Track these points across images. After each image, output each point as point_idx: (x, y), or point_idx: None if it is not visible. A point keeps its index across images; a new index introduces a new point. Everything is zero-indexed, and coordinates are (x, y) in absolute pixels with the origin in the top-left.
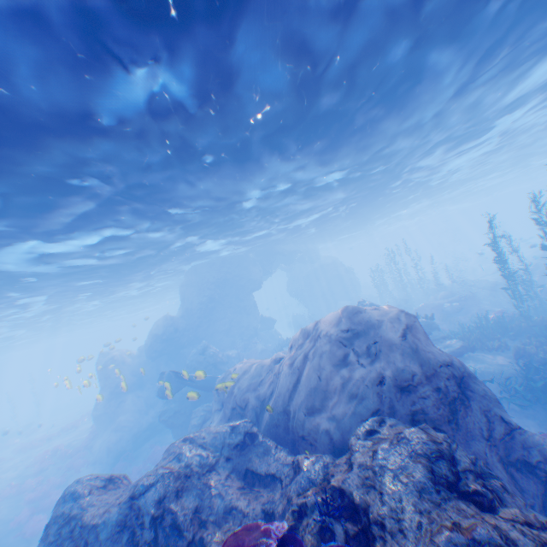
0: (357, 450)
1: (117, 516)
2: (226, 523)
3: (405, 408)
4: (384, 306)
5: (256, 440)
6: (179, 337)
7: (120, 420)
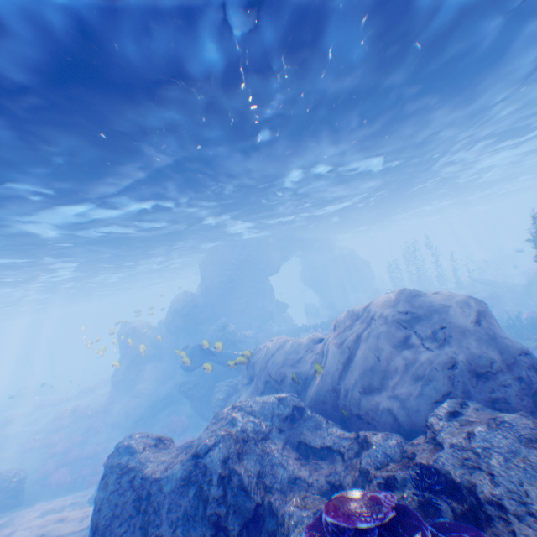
0: (443, 430)
1: (182, 473)
2: (300, 490)
3: (482, 394)
4: (444, 291)
5: (305, 414)
6: (198, 313)
7: (139, 388)
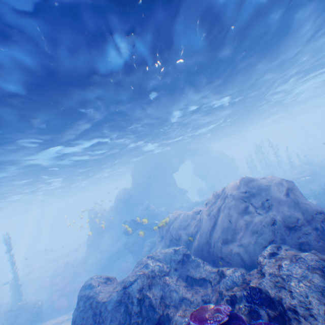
0: (265, 265)
1: (117, 298)
2: (183, 305)
3: (293, 240)
4: (269, 176)
5: (190, 259)
6: (132, 200)
7: (101, 247)
